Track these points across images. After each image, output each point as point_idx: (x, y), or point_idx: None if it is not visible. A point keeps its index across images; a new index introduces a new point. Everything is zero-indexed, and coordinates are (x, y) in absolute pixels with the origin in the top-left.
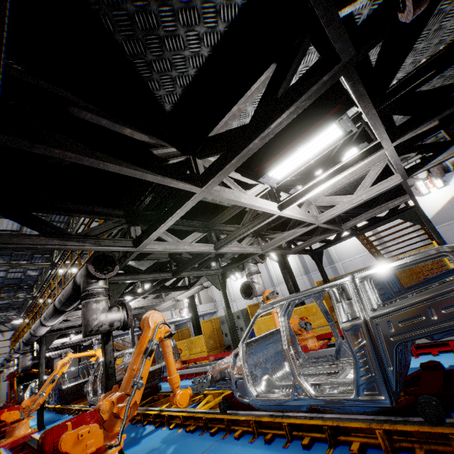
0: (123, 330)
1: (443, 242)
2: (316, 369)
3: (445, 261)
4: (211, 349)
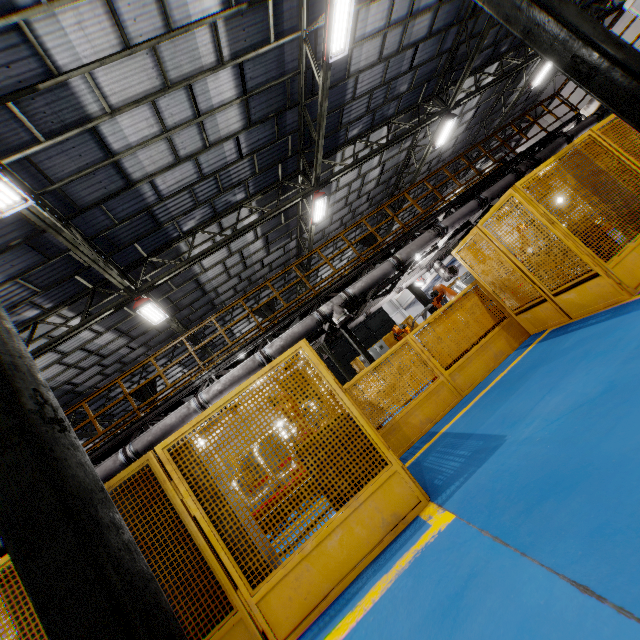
0: None
1: None
2: None
3: None
4: None
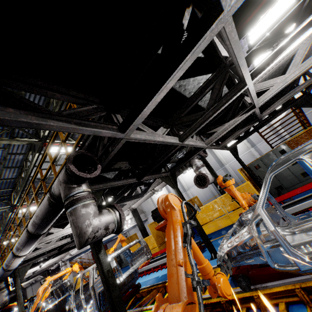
0: (116, 233)
1: None
2: (309, 223)
3: None
4: (160, 244)
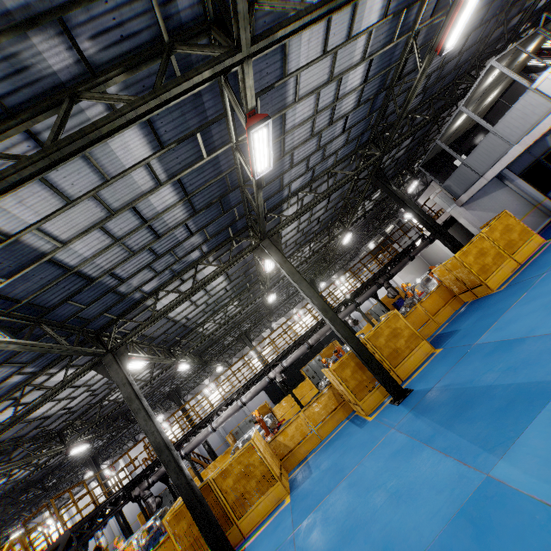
0: None
1: None
2: None
3: None
4: None
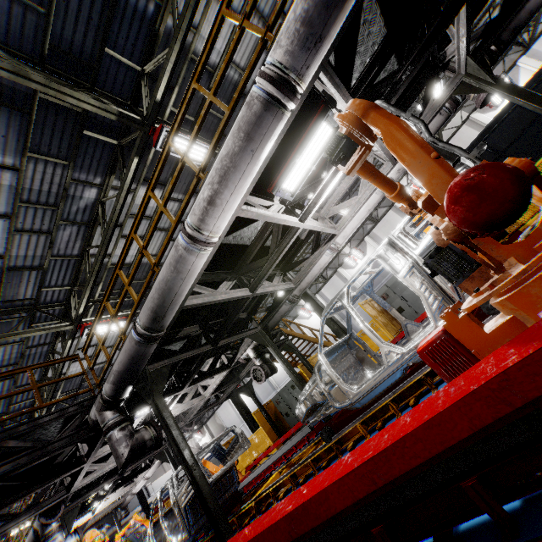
0: None
1: (306, 363)
2: None
3: (307, 378)
4: None
